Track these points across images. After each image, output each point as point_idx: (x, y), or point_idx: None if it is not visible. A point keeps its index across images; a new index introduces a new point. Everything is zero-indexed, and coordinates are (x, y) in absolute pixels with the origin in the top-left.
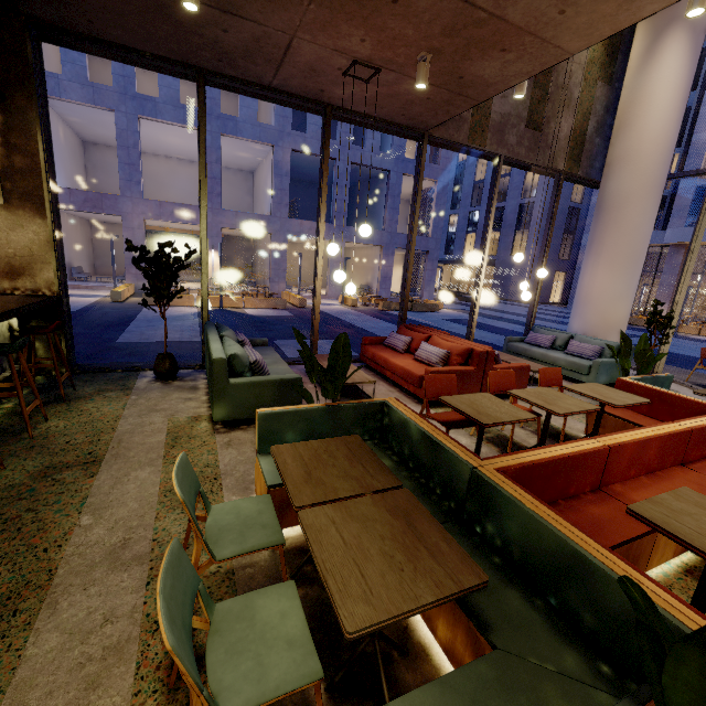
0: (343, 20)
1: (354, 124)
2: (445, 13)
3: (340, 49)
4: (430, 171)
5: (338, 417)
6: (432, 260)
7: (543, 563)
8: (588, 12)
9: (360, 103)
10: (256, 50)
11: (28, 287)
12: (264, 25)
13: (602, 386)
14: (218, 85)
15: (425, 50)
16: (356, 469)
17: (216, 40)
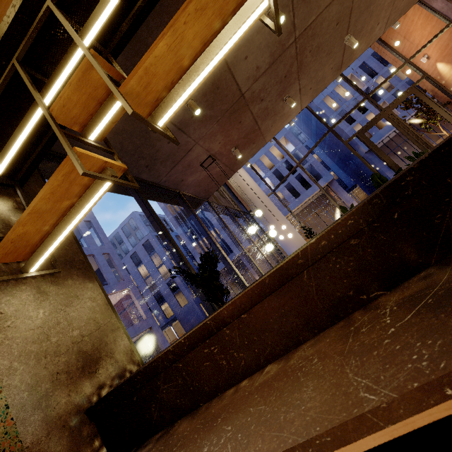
0: (220, 132)
1: (179, 205)
2: (249, 127)
3: (208, 149)
4: (122, 285)
5: None
6: (157, 330)
7: None
8: (276, 126)
9: (193, 186)
10: (173, 155)
11: (111, 374)
12: (189, 137)
13: None
14: (126, 191)
15: (234, 146)
16: None
17: (158, 150)
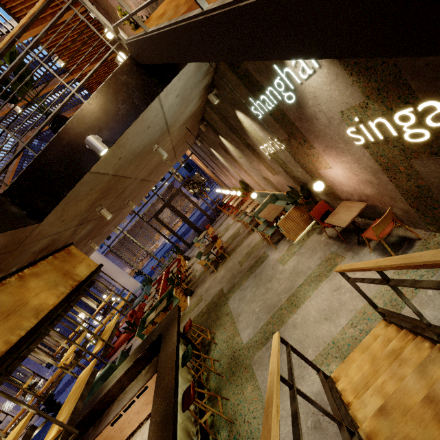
0: None
1: None
2: None
3: None
4: None
5: (141, 326)
6: (28, 362)
7: (169, 295)
8: None
9: None
10: None
11: None
12: None
13: (152, 288)
14: None
15: None
16: (153, 314)
17: None
